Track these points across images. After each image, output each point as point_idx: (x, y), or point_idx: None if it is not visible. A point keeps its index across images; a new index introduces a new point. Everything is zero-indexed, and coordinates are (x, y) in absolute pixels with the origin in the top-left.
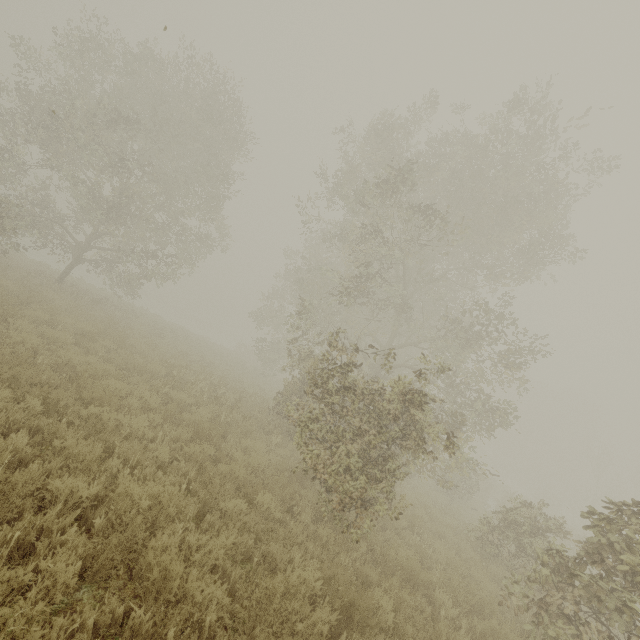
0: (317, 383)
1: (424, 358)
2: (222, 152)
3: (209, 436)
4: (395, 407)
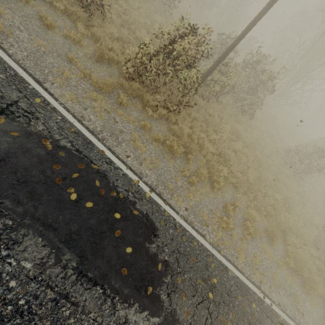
0: None
1: None
2: None
3: None
4: None
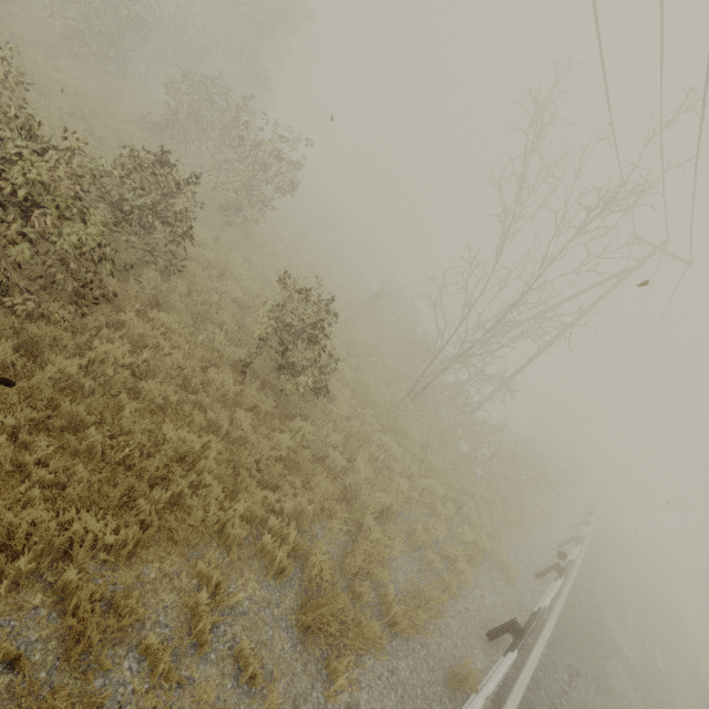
0: None
1: None
2: None
3: None
4: None
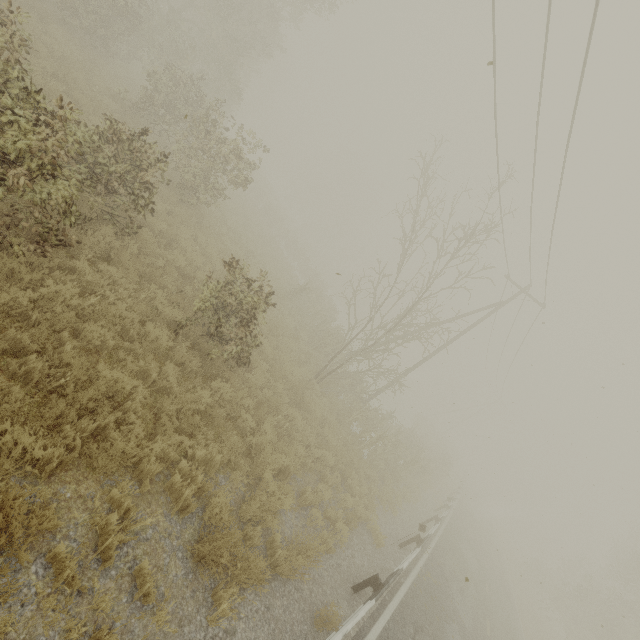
0: None
1: None
2: None
3: None
4: None
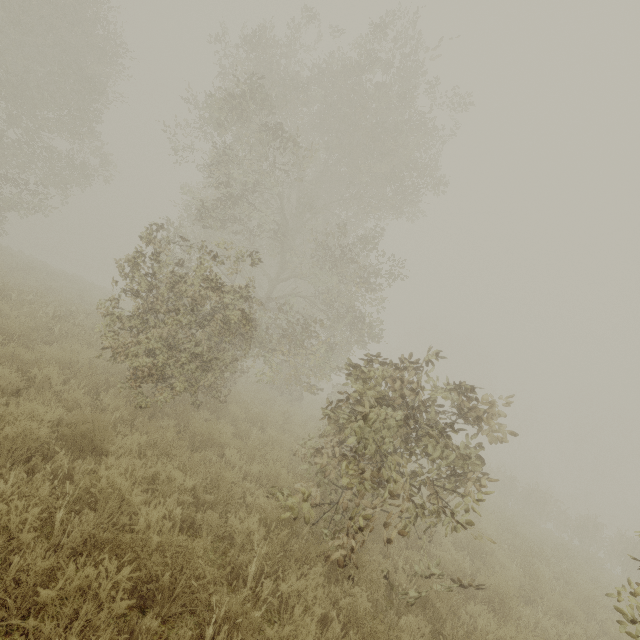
0: (128, 276)
1: (222, 243)
2: (88, 61)
3: (20, 338)
4: (194, 290)
